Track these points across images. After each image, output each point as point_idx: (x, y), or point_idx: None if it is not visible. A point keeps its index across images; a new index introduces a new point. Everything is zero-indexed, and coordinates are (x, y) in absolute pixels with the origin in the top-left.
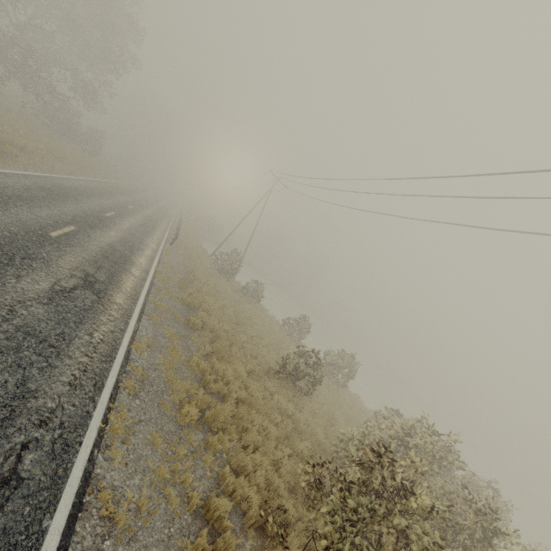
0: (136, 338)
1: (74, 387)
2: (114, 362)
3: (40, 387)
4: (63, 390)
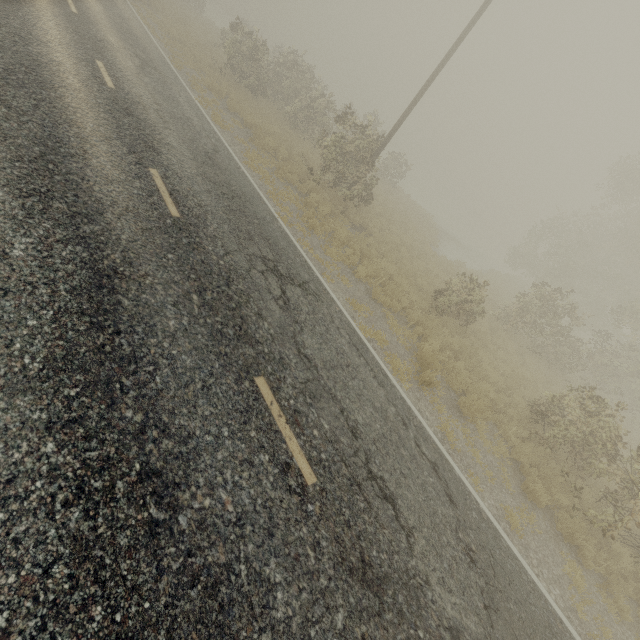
0: (130, 3)
1: (125, 7)
2: (130, 6)
3: (116, 2)
4: (123, 6)
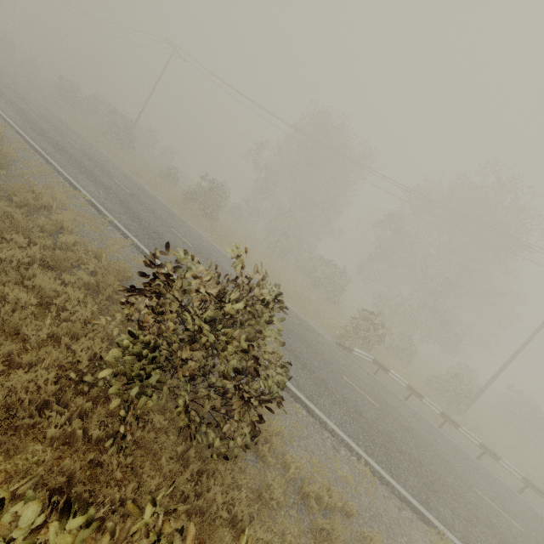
0: None
1: None
2: None
3: None
4: None
